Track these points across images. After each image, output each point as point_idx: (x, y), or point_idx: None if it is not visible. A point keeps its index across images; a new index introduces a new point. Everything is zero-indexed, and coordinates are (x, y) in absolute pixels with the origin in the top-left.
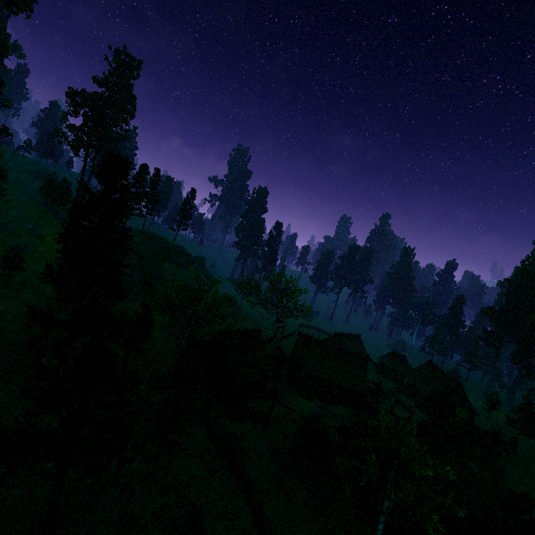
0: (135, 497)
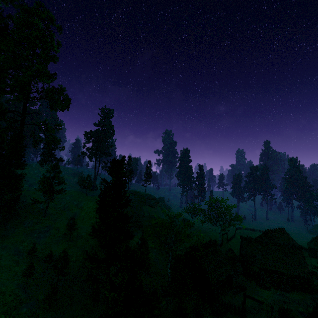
0: None
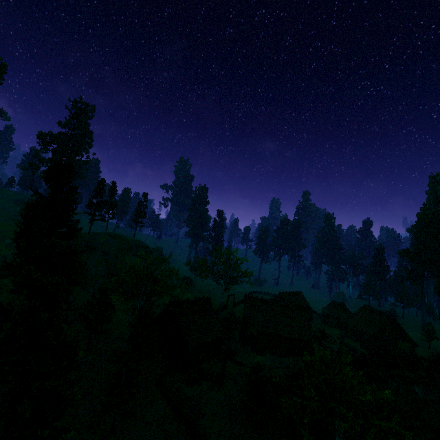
0: None
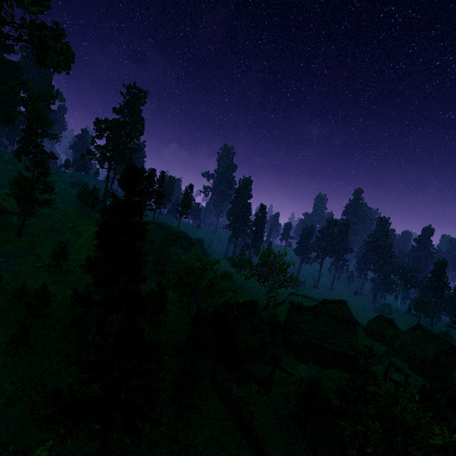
0: (163, 455)
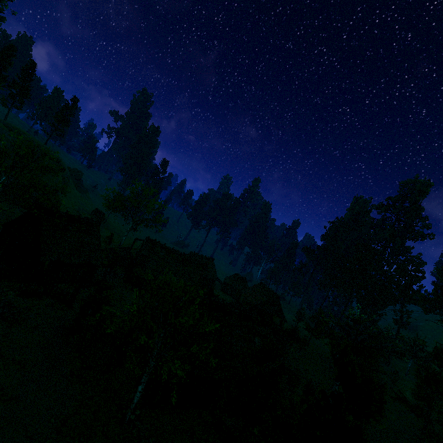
0: None
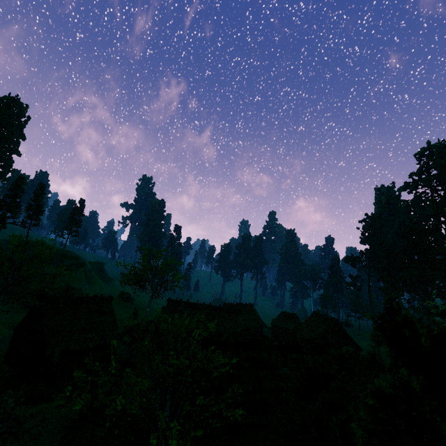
0: None
